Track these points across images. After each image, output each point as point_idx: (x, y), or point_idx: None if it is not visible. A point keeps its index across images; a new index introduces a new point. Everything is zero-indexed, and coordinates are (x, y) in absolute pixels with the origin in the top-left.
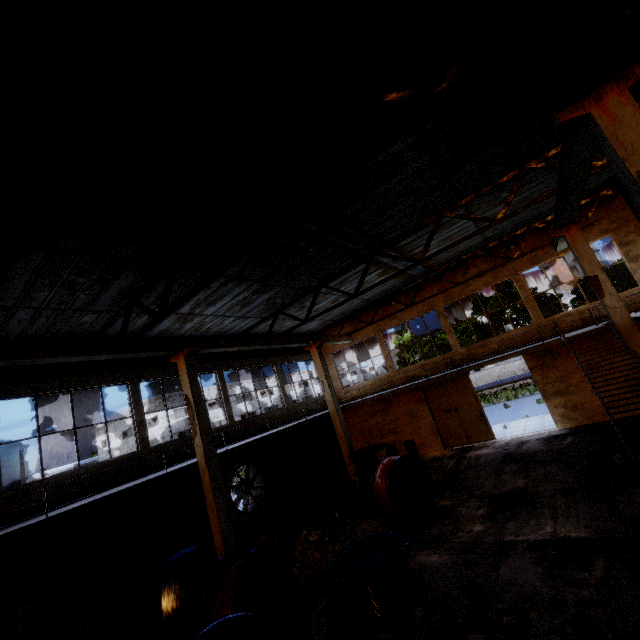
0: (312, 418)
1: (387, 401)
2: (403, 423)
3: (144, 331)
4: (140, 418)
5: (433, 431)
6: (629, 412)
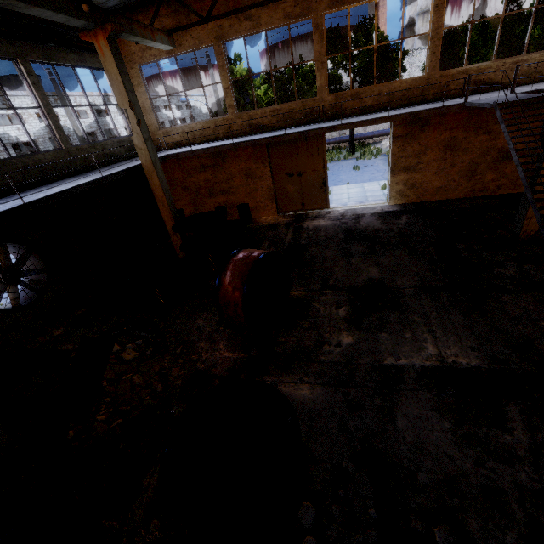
0: (113, 174)
1: (221, 155)
2: (238, 184)
3: None
4: None
5: (270, 196)
6: (453, 195)
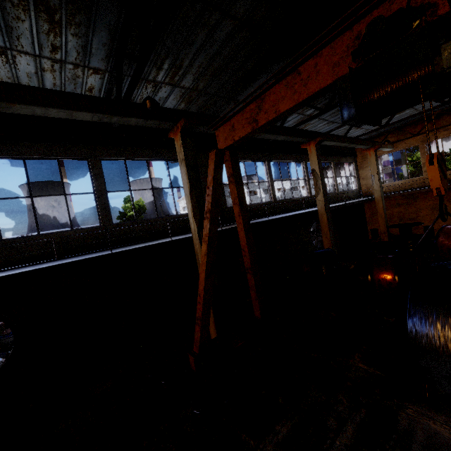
0: (365, 199)
1: (413, 197)
2: (424, 214)
3: (306, 122)
4: (272, 183)
5: None
6: None
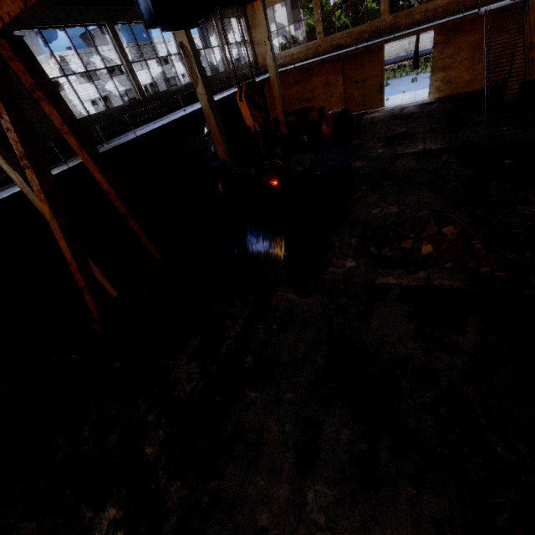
0: (259, 81)
1: (309, 71)
2: (319, 93)
3: None
4: (130, 67)
5: (341, 100)
6: (479, 86)
